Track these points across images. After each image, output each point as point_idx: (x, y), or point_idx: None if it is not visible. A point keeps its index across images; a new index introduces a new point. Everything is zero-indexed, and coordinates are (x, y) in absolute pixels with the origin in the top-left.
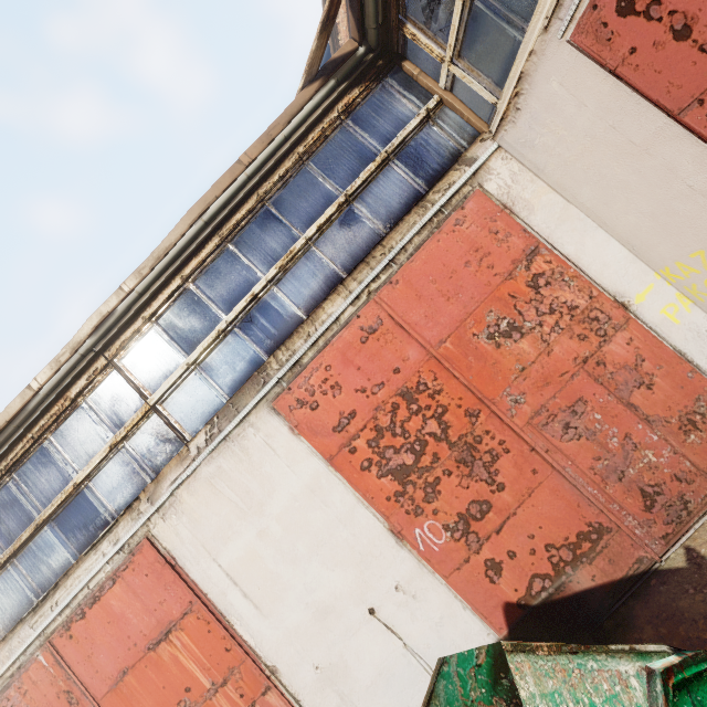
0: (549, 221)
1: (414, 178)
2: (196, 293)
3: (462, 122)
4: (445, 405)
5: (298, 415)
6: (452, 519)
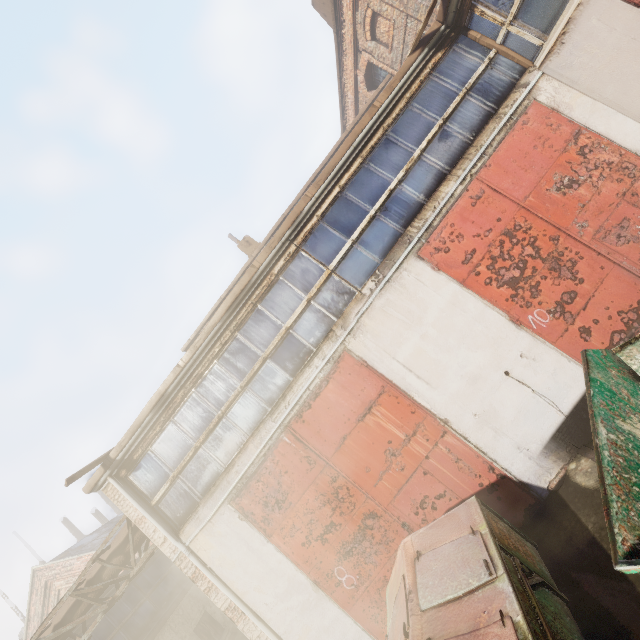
0: (584, 114)
1: (486, 102)
2: (349, 196)
3: (512, 63)
4: (535, 236)
5: (437, 258)
6: (552, 306)
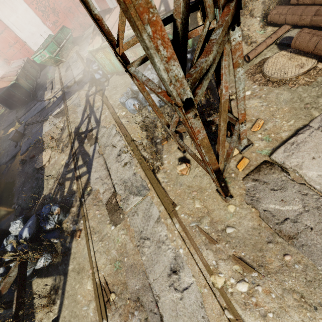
0: None
1: None
2: None
3: None
4: (49, 0)
5: None
6: (52, 22)
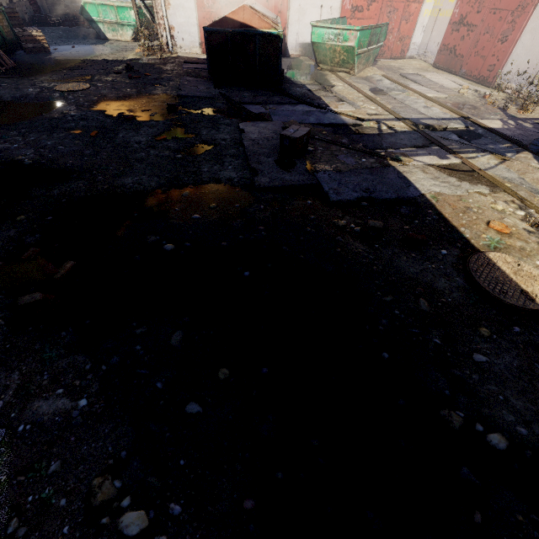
0: None
1: None
2: None
3: None
4: None
5: None
6: (355, 5)
